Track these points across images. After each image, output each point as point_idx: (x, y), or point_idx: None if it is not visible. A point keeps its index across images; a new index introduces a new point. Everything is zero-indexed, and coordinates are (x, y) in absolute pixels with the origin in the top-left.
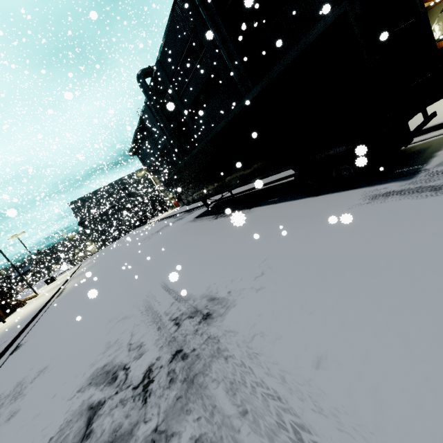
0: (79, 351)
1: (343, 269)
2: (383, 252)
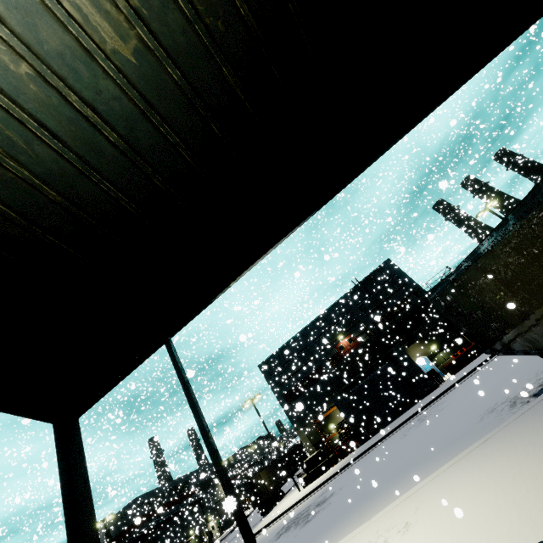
0: (230, 538)
1: (236, 538)
2: (238, 537)
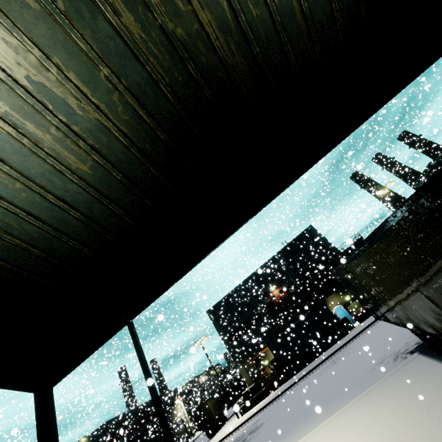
0: None
1: None
2: None
